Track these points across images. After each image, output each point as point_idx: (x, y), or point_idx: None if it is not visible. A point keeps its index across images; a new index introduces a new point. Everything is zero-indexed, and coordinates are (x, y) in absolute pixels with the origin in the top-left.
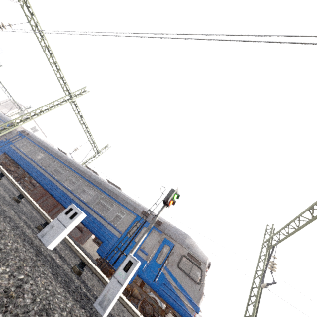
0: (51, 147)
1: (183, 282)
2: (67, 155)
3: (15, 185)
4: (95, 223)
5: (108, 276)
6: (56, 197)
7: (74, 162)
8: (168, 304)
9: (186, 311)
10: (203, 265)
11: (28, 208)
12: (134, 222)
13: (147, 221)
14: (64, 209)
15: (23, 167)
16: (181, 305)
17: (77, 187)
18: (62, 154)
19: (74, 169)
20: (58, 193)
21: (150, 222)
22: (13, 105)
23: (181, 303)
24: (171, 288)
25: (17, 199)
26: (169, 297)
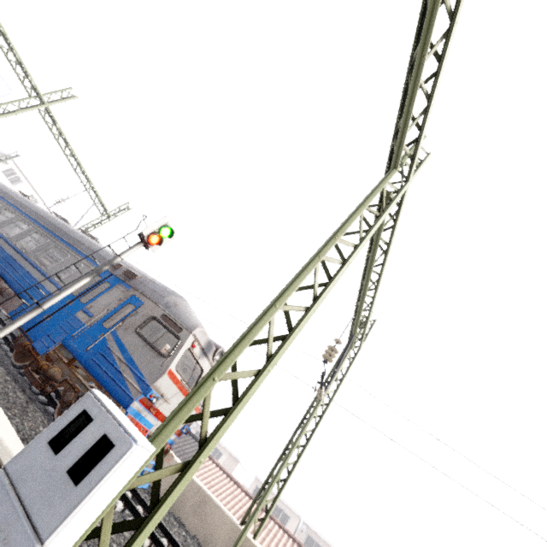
0: (6, 187)
1: (137, 352)
2: (31, 201)
3: None
4: (26, 279)
5: (29, 360)
6: None
7: (34, 205)
8: (98, 384)
9: (126, 392)
10: (186, 333)
11: None
12: None
13: (113, 274)
14: None
15: None
16: (119, 384)
17: (19, 235)
18: (19, 196)
19: (26, 213)
20: None
21: (118, 275)
22: None
23: (121, 381)
24: (111, 360)
25: None
26: (102, 373)
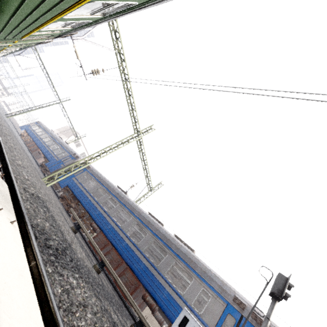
0: (112, 184)
1: None
2: (126, 195)
3: (96, 247)
4: (172, 304)
5: None
6: (121, 253)
7: (137, 206)
8: None
9: None
10: None
11: (100, 273)
12: (225, 313)
13: (244, 317)
14: (130, 270)
15: (85, 206)
16: None
17: (143, 242)
18: (123, 194)
19: (138, 216)
20: (122, 247)
21: (249, 319)
22: (69, 132)
23: None
24: None
25: (98, 269)
26: None
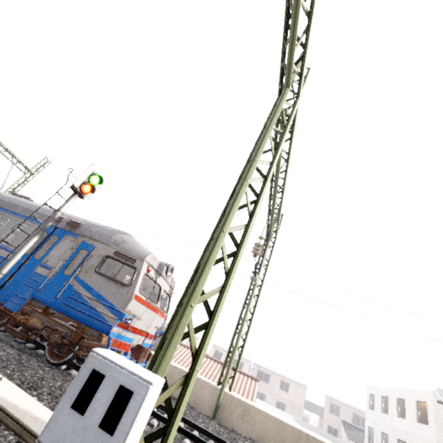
0: None
1: (102, 289)
2: None
3: None
4: None
5: (4, 318)
6: None
7: None
8: (77, 322)
9: (104, 322)
10: (140, 262)
11: None
12: None
13: (58, 227)
14: None
15: None
16: (95, 318)
17: None
18: None
19: None
20: None
21: (62, 227)
22: None
23: (96, 315)
24: (81, 300)
25: None
26: (78, 312)
